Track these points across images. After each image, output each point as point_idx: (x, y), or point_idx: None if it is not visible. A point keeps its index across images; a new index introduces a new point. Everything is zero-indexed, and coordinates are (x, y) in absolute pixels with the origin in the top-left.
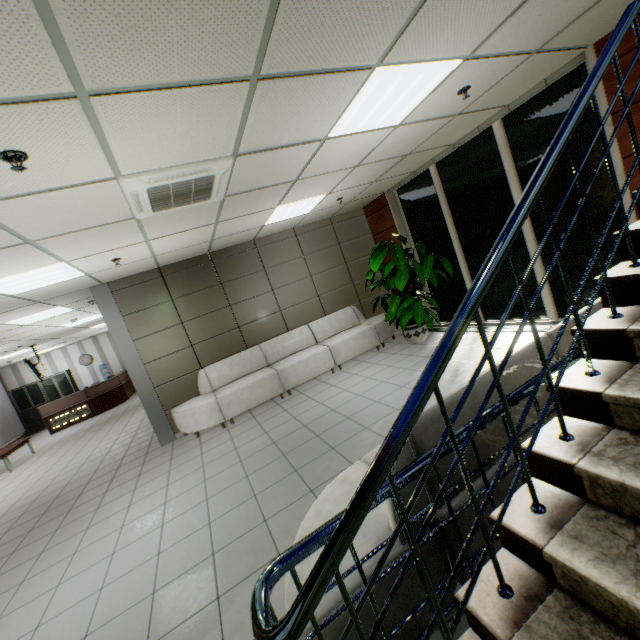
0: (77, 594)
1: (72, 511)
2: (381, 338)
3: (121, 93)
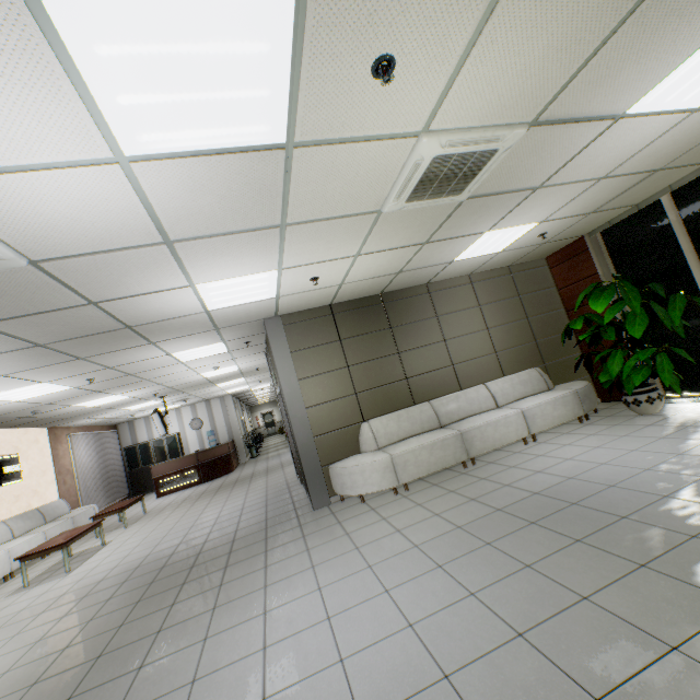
0: (303, 663)
1: (230, 567)
2: (585, 407)
3: None
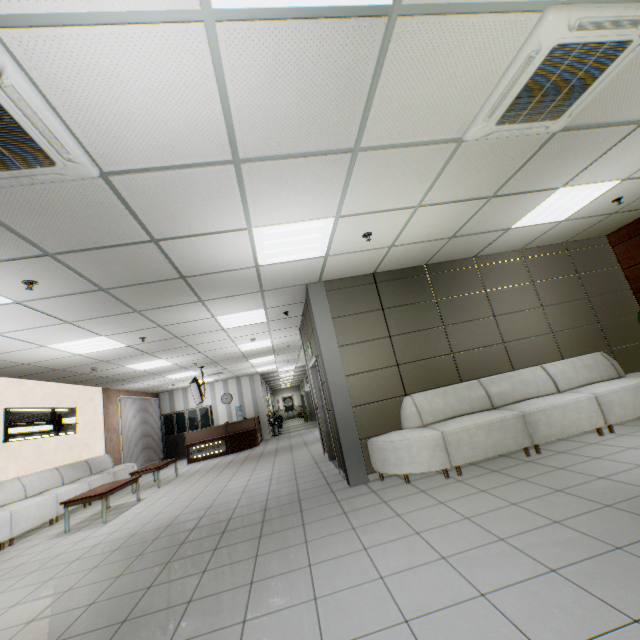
0: None
1: (264, 537)
2: None
3: None
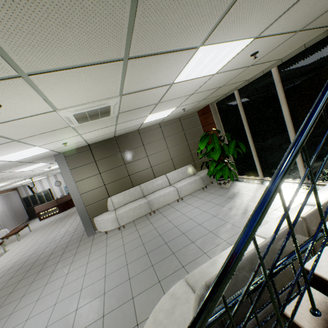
0: None
1: (41, 271)
2: (205, 183)
3: (47, 72)
